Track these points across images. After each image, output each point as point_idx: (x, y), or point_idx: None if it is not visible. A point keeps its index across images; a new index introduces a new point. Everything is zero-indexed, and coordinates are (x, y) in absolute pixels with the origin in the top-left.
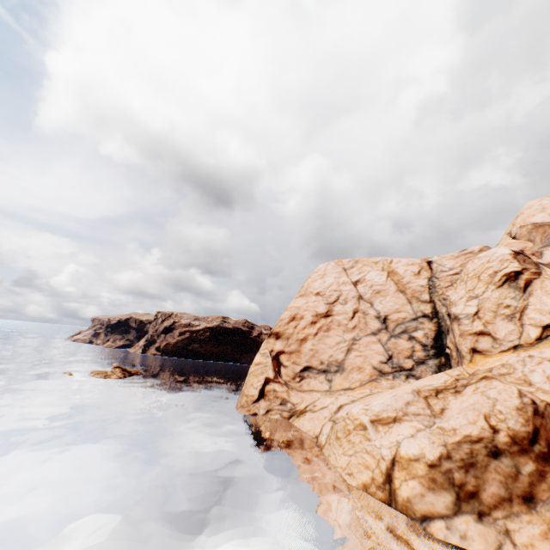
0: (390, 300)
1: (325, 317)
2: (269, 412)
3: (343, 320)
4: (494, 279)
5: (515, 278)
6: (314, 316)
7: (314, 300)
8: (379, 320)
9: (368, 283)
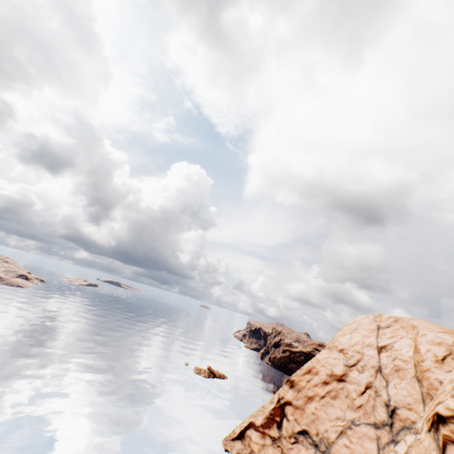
0: (404, 386)
1: (338, 380)
2: None
3: (352, 392)
4: (429, 414)
5: (436, 425)
6: (327, 375)
7: (334, 356)
8: (386, 410)
9: (392, 352)
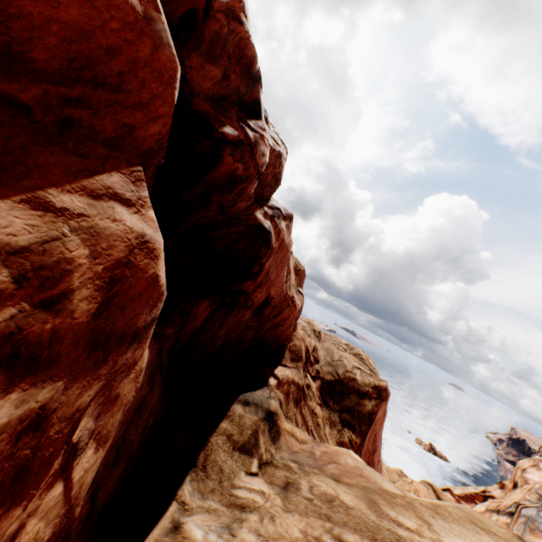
0: None
1: None
2: None
3: None
4: None
5: None
6: None
7: None
8: None
9: None
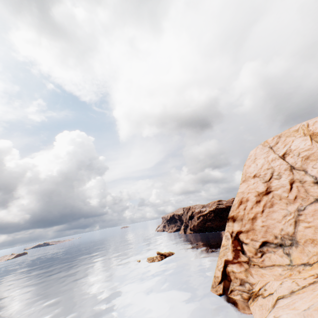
0: None
1: (266, 194)
2: (232, 293)
3: (282, 194)
4: None
5: None
6: (256, 196)
7: (252, 182)
8: None
9: (294, 152)
